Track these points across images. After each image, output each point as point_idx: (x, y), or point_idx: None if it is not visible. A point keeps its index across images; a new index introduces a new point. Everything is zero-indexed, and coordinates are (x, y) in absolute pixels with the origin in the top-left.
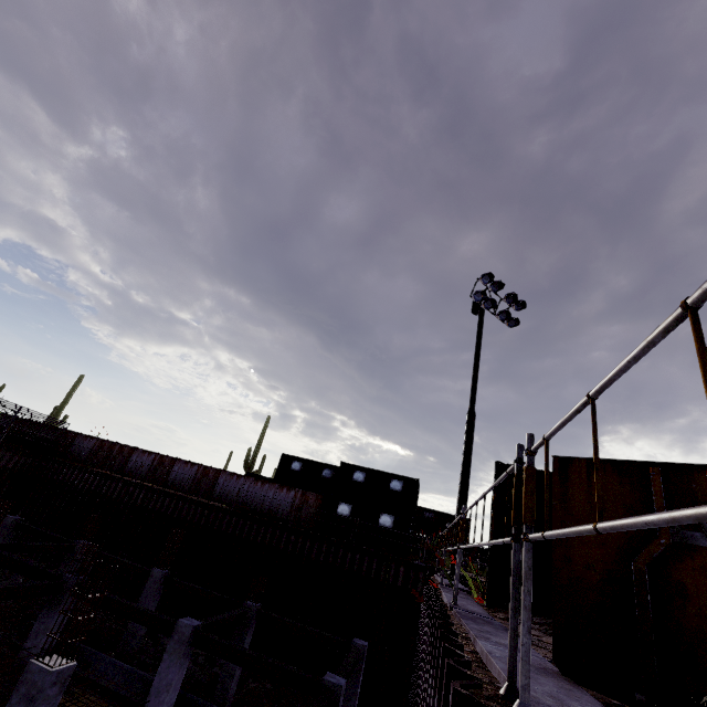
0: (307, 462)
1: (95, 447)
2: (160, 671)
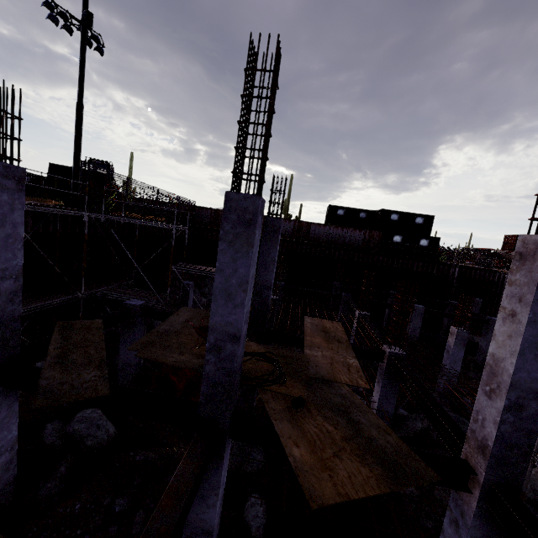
0: (348, 209)
1: (213, 215)
2: (413, 324)
